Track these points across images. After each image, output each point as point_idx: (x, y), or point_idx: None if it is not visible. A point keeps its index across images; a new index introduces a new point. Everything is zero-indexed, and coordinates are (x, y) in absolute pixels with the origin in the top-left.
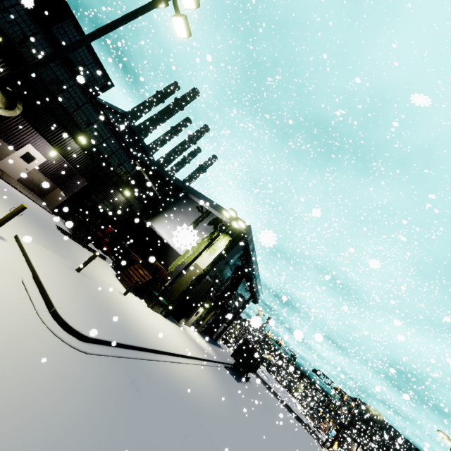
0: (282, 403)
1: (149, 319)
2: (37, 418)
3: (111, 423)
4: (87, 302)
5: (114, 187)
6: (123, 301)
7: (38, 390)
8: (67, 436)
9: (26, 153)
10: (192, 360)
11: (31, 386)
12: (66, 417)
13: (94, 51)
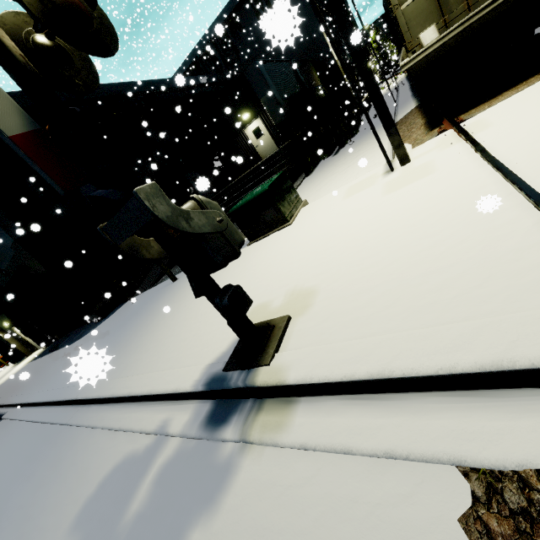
0: None
1: None
2: None
3: None
4: None
5: None
6: None
7: None
8: None
9: None
10: None
11: None
12: None
13: None
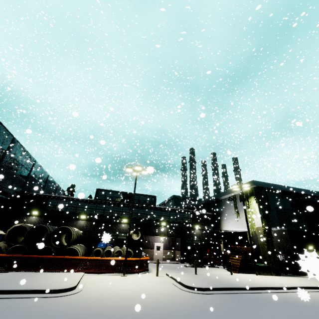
0: None
1: (256, 279)
2: (183, 304)
3: (217, 306)
4: (201, 281)
5: (190, 229)
6: (230, 277)
7: (183, 300)
8: (195, 307)
9: (156, 247)
10: (314, 290)
11: (180, 300)
12: (194, 304)
13: (143, 194)
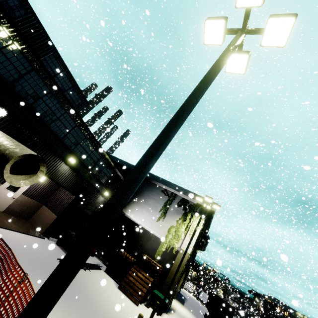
0: None
1: None
2: None
3: None
4: None
5: (96, 192)
6: None
7: None
8: None
9: None
10: None
11: None
12: None
13: (72, 77)
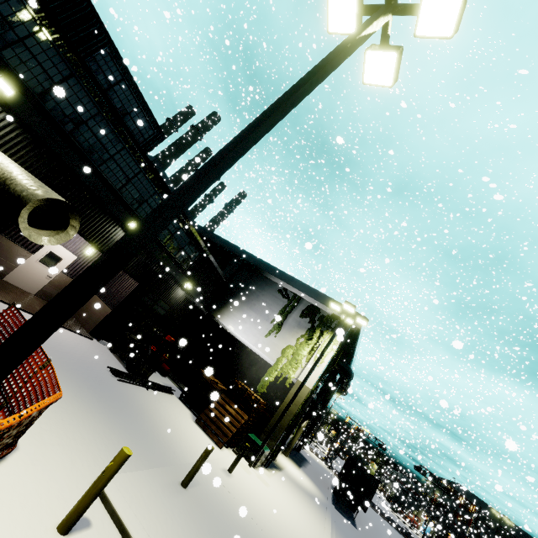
0: (382, 514)
1: (270, 504)
2: None
3: None
4: None
5: (172, 281)
6: (239, 494)
7: None
8: None
9: (47, 253)
10: None
11: None
12: None
13: (139, 91)
